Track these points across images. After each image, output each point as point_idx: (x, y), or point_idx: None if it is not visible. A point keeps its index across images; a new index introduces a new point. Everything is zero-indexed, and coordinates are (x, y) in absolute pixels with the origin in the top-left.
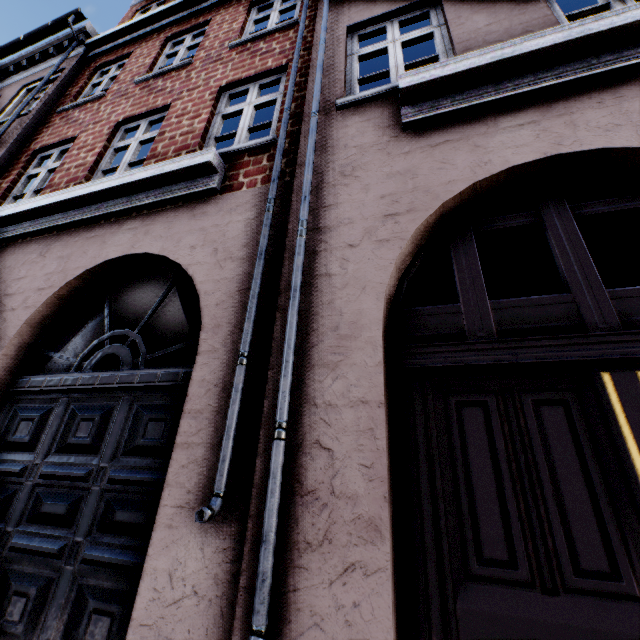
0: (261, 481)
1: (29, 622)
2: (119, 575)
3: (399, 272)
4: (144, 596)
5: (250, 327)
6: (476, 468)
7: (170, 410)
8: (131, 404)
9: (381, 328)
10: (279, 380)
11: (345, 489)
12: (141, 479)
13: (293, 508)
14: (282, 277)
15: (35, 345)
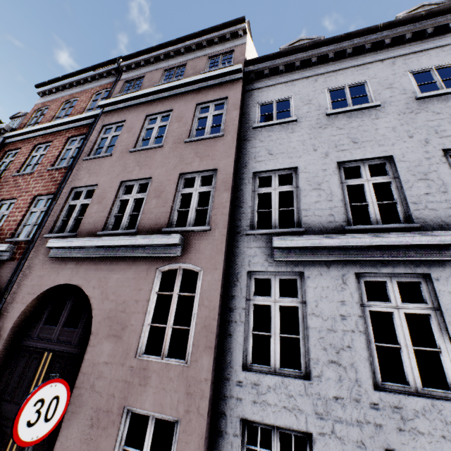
0: None
1: None
2: None
3: (30, 311)
4: None
5: None
6: (16, 373)
7: None
8: None
9: (8, 334)
10: None
11: None
12: None
13: None
14: None
15: None
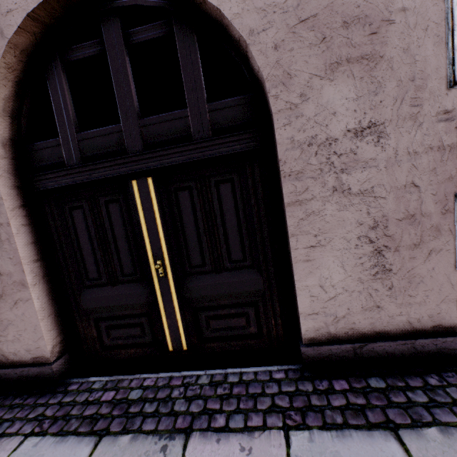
0: None
1: None
2: None
3: (11, 113)
4: None
5: None
6: (82, 242)
7: None
8: None
9: None
10: None
11: (5, 271)
12: None
13: None
14: None
15: None
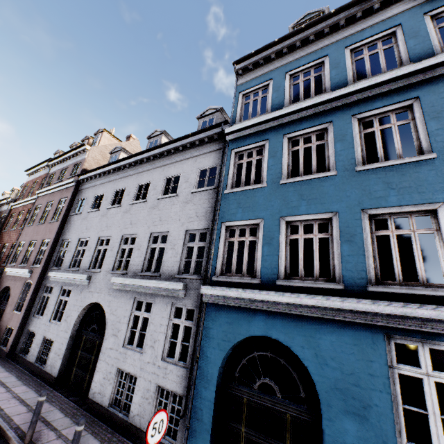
0: None
1: None
2: None
3: (2, 295)
4: None
5: None
6: None
7: None
8: None
9: None
10: None
11: None
12: None
13: None
14: None
15: None
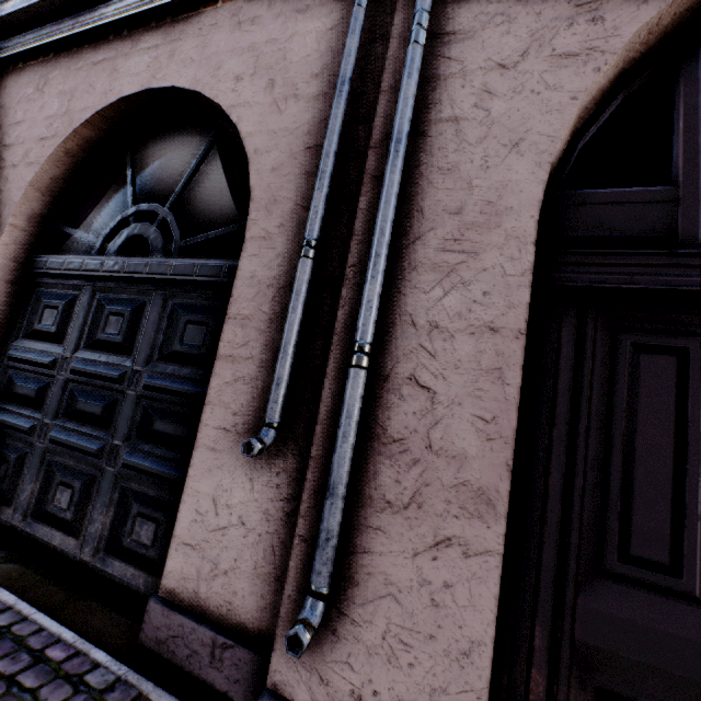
0: (328, 417)
1: (77, 512)
2: (161, 485)
3: (575, 124)
4: (186, 516)
5: (321, 203)
6: (645, 441)
7: (212, 313)
8: (165, 301)
9: (538, 214)
10: (361, 284)
11: (448, 445)
12: (180, 390)
13: (370, 457)
14: (376, 122)
15: (49, 217)
